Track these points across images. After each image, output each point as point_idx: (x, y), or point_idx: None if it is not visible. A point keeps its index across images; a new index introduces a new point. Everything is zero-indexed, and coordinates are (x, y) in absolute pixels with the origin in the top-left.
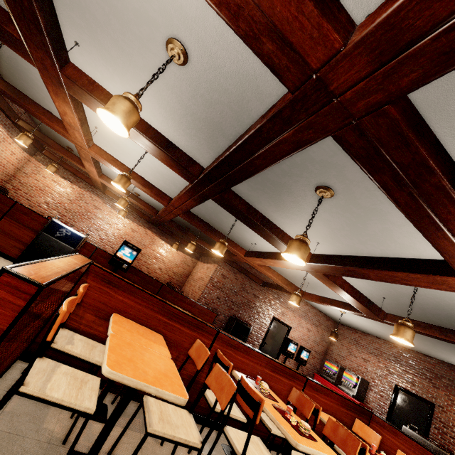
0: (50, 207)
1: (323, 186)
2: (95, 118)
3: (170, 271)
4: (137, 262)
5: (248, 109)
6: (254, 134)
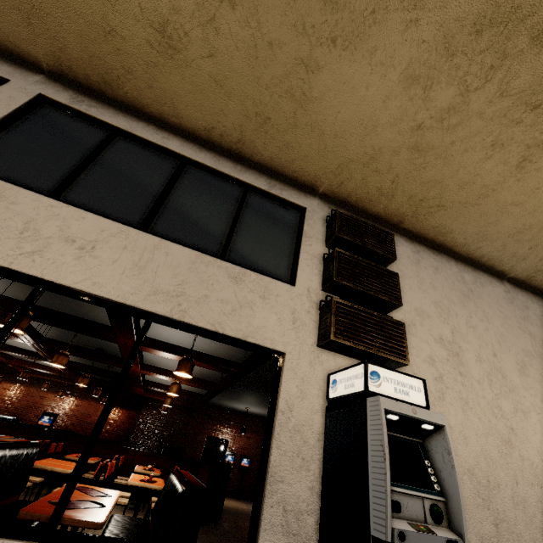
0: (2, 411)
1: (97, 348)
2: (12, 344)
3: (117, 430)
4: (84, 432)
5: (49, 334)
6: (35, 349)
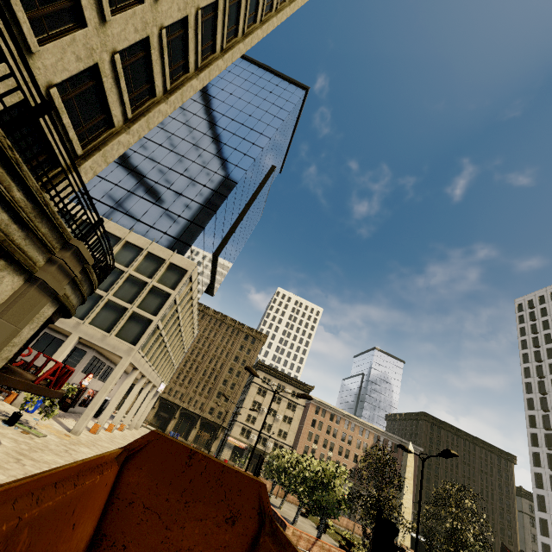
0: None
1: None
2: None
3: None
4: None
5: None
6: None
